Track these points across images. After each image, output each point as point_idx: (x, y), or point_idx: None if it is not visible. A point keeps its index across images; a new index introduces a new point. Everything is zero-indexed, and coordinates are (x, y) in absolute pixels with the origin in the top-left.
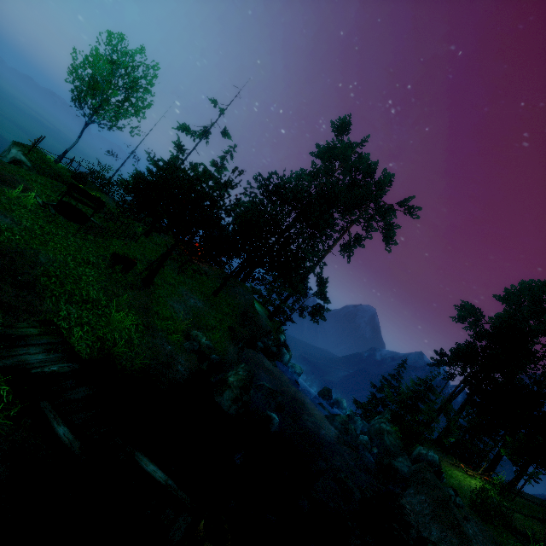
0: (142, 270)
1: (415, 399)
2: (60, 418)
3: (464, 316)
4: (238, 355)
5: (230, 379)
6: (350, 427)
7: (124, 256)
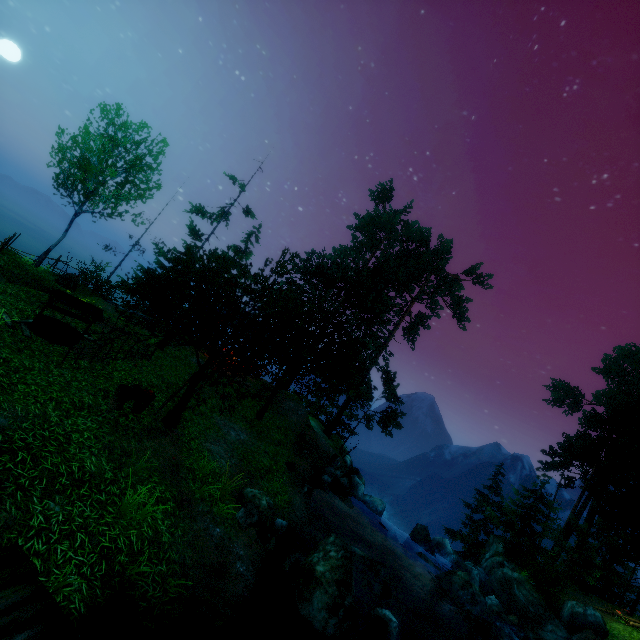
0: (164, 404)
1: (526, 518)
2: None
3: (560, 398)
4: (306, 506)
5: (319, 568)
6: (475, 591)
7: (136, 386)
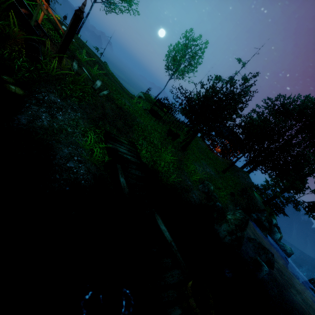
0: (182, 140)
1: None
2: (123, 175)
3: None
4: None
5: (228, 216)
6: None
7: (174, 132)
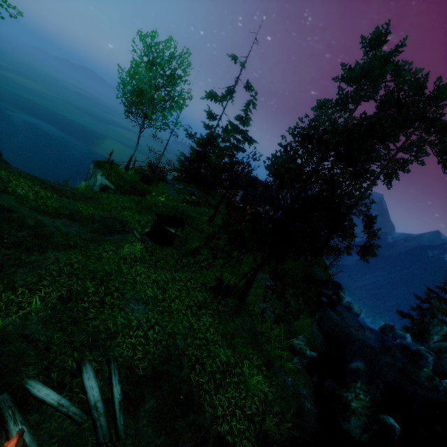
0: (238, 290)
1: None
2: None
3: None
4: (320, 330)
5: (353, 404)
6: (437, 383)
7: (220, 279)
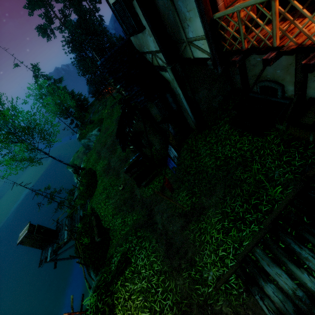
0: None
1: None
2: None
3: None
4: None
5: None
6: None
7: None
